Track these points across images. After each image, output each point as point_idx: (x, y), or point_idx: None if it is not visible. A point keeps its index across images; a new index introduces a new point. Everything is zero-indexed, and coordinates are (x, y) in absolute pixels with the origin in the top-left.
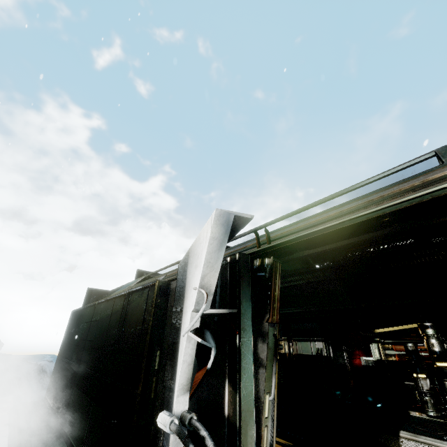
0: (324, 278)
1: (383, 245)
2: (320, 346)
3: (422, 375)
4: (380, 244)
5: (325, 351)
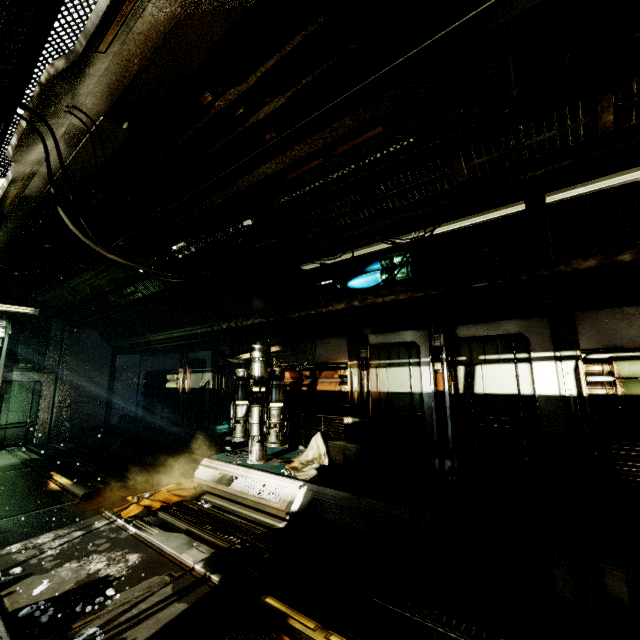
0: (157, 290)
1: (179, 242)
2: (208, 378)
3: (242, 402)
4: (175, 241)
5: (212, 383)
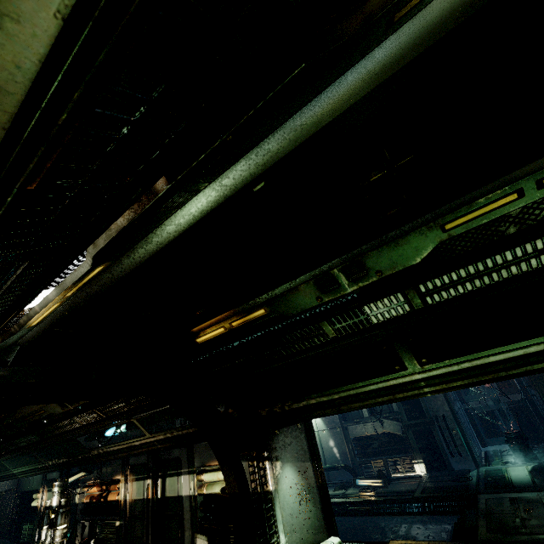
0: None
1: None
2: None
3: (46, 526)
4: None
5: None
